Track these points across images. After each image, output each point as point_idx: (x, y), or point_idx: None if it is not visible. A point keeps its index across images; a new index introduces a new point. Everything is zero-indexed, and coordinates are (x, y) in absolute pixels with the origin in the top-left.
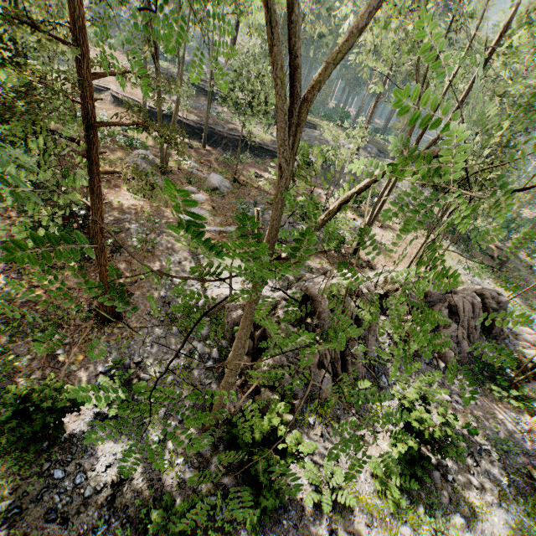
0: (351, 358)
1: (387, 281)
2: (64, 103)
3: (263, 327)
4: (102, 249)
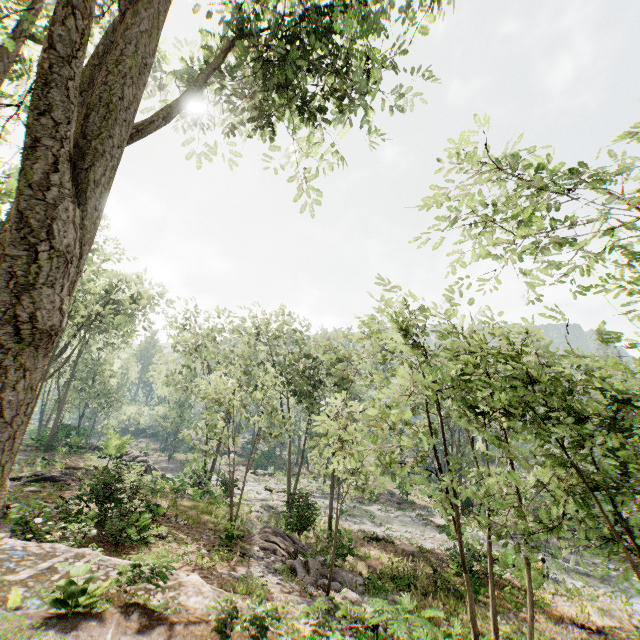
0: None
1: None
2: None
3: None
4: None
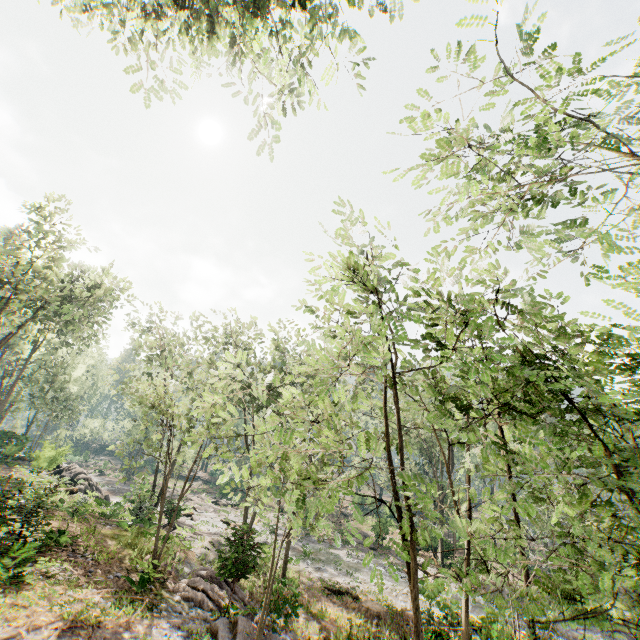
0: None
1: None
2: None
3: None
4: None
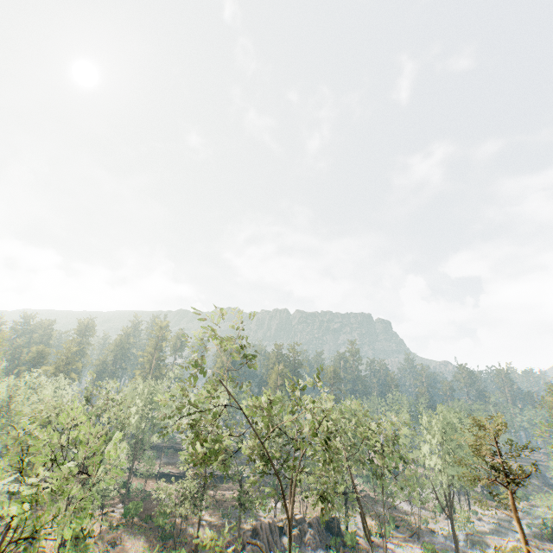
0: (272, 547)
1: (283, 519)
2: (125, 485)
3: (243, 540)
4: (200, 523)
